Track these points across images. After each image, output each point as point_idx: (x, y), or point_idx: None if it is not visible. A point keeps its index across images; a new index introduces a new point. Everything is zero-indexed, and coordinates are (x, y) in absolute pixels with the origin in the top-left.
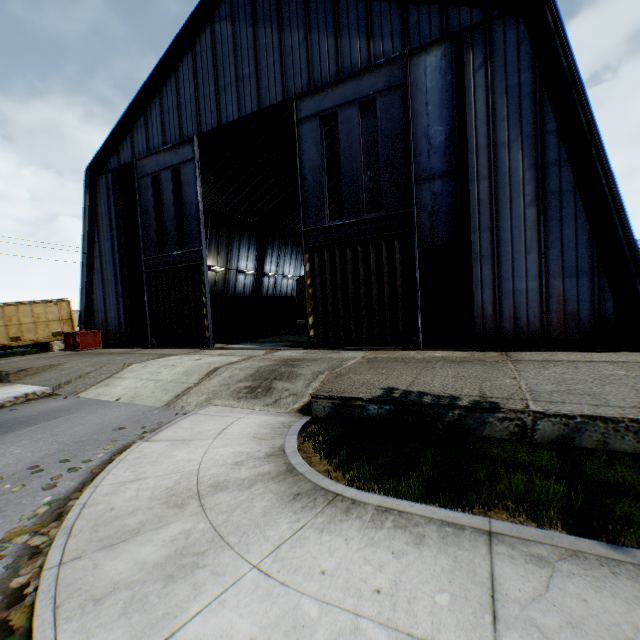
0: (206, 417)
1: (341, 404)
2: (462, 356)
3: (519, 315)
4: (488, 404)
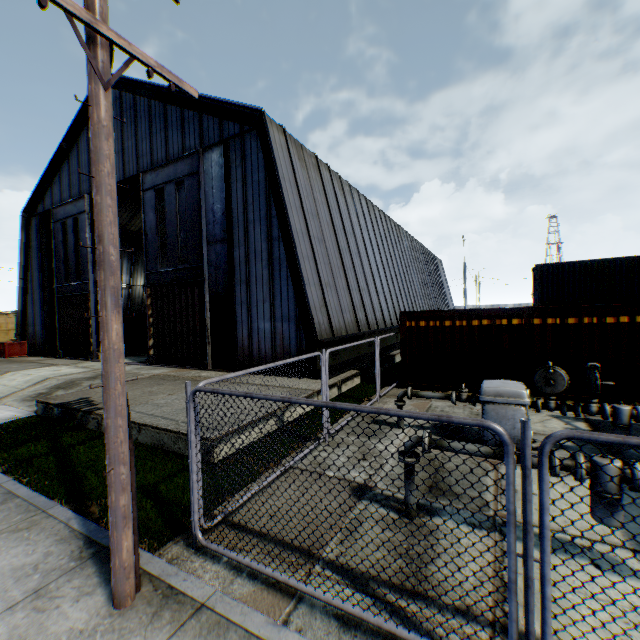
0: None
1: (47, 407)
2: (211, 376)
3: (261, 347)
4: (95, 409)
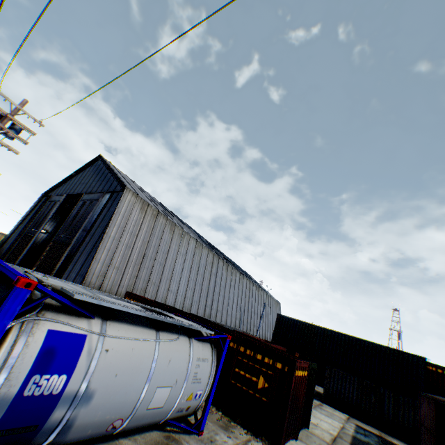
0: None
1: None
2: None
3: None
4: None
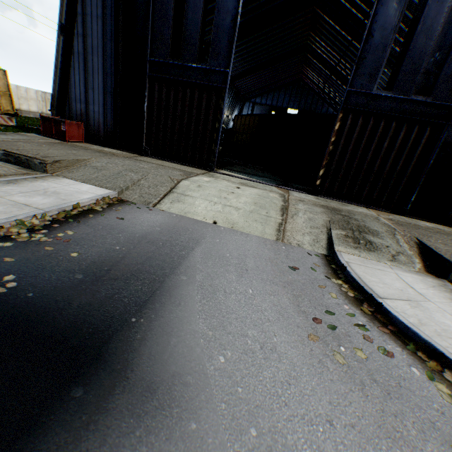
0: (366, 268)
1: None
2: (449, 231)
3: None
4: None
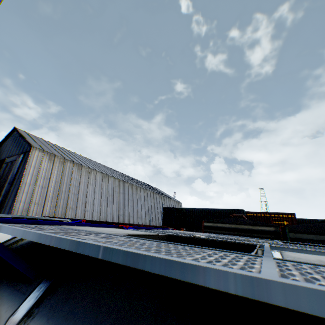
0: None
1: None
2: None
3: None
4: None
